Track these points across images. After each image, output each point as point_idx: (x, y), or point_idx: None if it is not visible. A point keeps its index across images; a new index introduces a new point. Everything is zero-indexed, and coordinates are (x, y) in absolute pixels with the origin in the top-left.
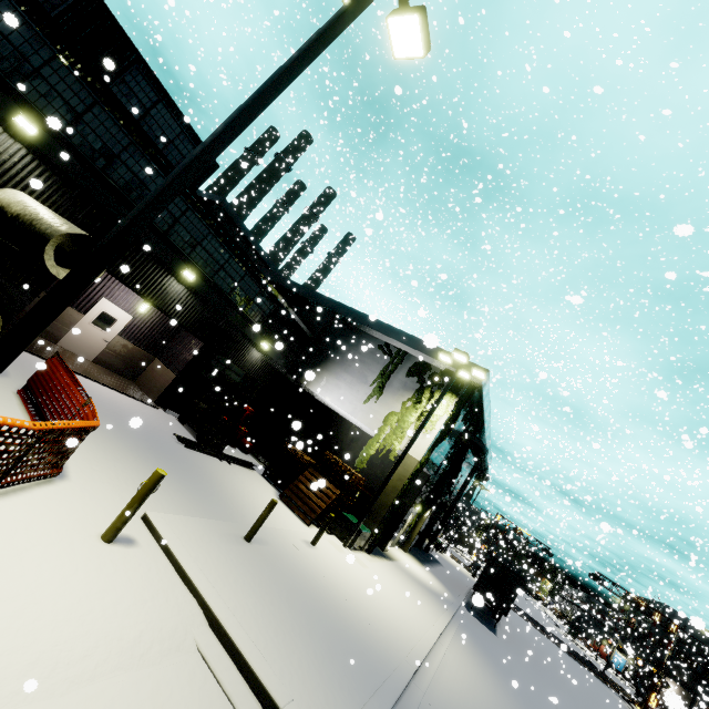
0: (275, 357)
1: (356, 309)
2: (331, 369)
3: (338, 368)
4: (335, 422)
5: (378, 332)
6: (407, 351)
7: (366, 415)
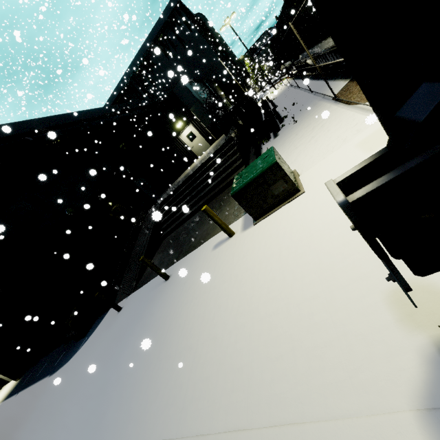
0: None
1: None
2: None
3: None
4: None
5: None
6: None
7: None
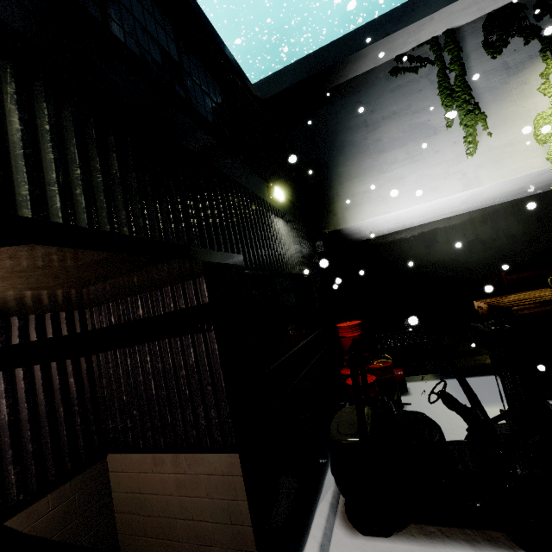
0: (291, 214)
1: (306, 55)
2: (355, 172)
3: (363, 160)
4: (380, 250)
5: (384, 41)
6: (450, 28)
7: (496, 166)
